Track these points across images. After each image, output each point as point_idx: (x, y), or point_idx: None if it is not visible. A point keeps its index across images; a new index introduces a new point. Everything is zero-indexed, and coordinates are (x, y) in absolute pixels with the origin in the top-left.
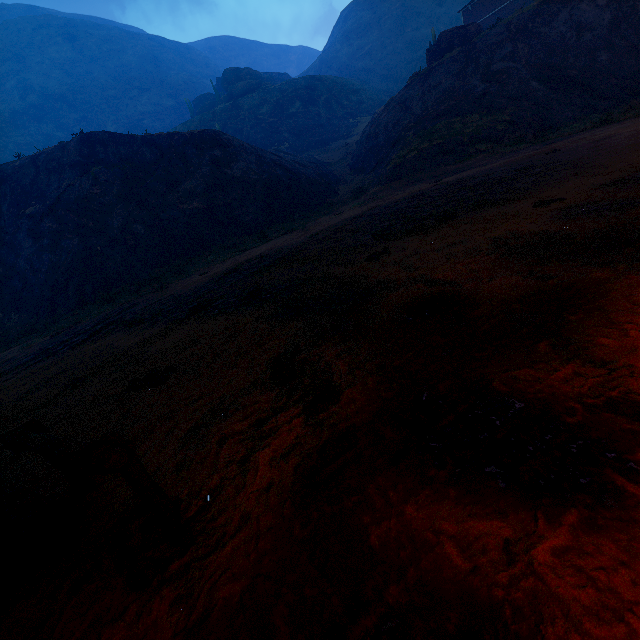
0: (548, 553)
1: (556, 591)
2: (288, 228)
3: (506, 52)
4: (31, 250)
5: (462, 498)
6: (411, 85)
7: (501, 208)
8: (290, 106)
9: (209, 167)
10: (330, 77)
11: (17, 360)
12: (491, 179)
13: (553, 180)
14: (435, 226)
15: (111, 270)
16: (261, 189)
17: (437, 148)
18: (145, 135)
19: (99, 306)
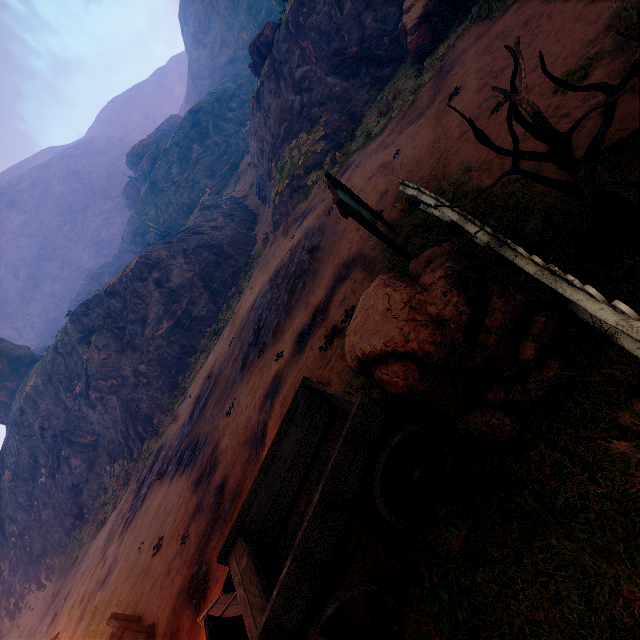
0: (188, 628)
1: (185, 638)
2: (226, 320)
3: (297, 57)
4: (96, 417)
5: (187, 612)
6: (254, 112)
7: (273, 349)
8: (191, 153)
9: (157, 291)
10: (205, 100)
11: (125, 516)
12: (298, 265)
13: (300, 301)
14: (255, 366)
15: (145, 408)
16: (200, 282)
17: (288, 189)
18: (105, 289)
19: (152, 440)
